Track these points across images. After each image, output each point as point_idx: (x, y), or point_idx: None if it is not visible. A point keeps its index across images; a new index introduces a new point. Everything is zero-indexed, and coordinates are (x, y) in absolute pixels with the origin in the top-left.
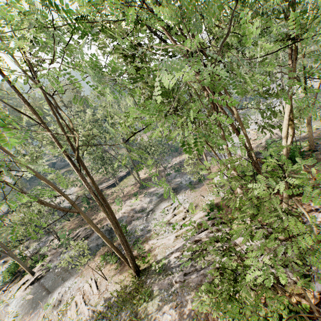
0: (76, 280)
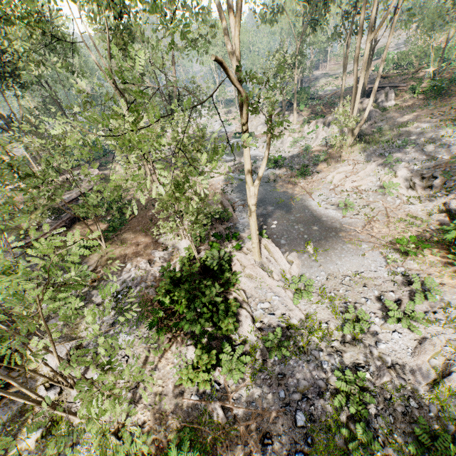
0: (314, 197)
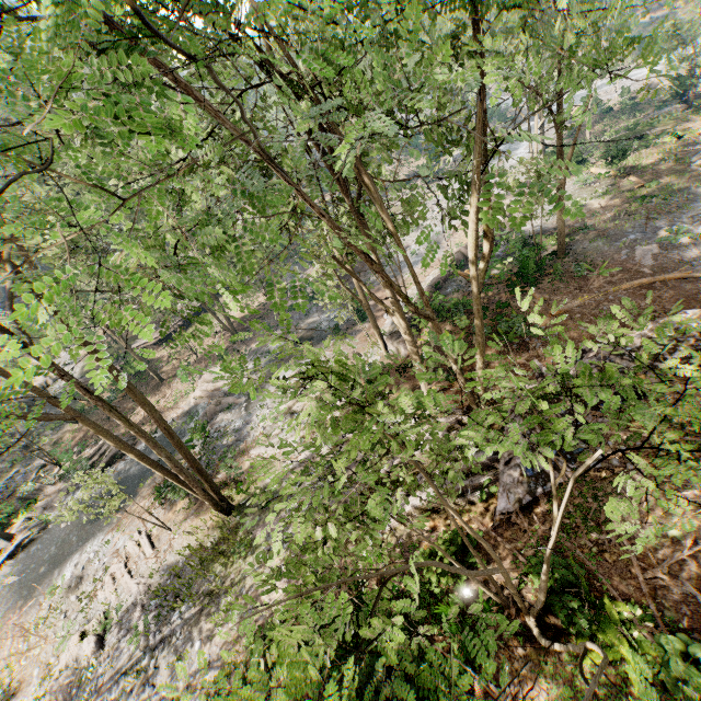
0: (110, 537)
